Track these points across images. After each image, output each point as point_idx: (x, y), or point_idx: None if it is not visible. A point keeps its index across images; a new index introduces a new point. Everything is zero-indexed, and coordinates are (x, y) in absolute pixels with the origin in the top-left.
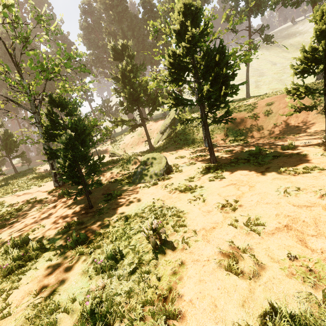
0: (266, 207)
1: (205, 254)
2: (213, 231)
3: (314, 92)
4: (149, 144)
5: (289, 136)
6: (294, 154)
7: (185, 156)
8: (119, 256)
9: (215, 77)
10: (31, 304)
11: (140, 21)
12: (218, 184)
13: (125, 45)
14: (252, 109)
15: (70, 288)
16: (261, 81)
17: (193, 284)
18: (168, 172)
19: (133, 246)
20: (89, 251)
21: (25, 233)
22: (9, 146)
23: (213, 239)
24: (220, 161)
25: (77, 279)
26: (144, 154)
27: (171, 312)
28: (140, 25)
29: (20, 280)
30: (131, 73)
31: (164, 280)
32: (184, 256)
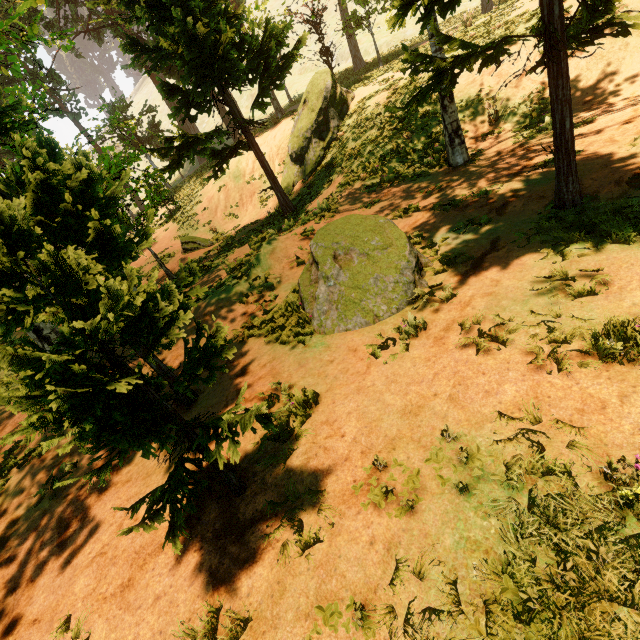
0: None
1: None
2: None
3: None
4: (279, 196)
5: None
6: None
7: (419, 206)
8: None
9: None
10: None
11: None
12: None
13: None
14: None
15: None
16: None
17: None
18: (421, 269)
19: None
20: None
21: None
22: None
23: None
24: (592, 194)
25: None
26: (274, 225)
27: None
28: None
29: None
30: None
31: None
32: None
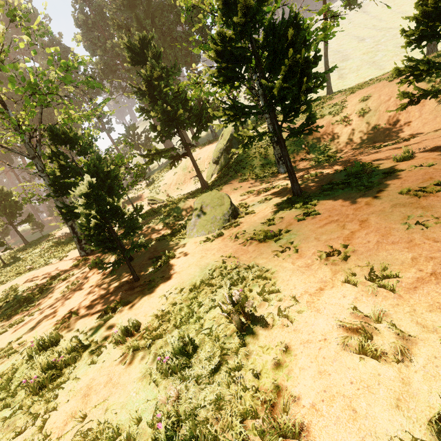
0: (394, 249)
1: (318, 331)
2: (321, 294)
3: (440, 67)
4: (200, 180)
5: (399, 141)
6: (415, 166)
7: (255, 190)
8: (191, 347)
9: (289, 65)
10: (78, 433)
11: (160, 0)
12: (311, 224)
13: (145, 40)
14: (340, 109)
15: (129, 402)
16: (346, 68)
17: (311, 379)
18: (235, 216)
19: (207, 329)
20: (146, 345)
21: (53, 326)
22: (9, 209)
23: (324, 307)
24: (307, 191)
25: (137, 388)
26: (196, 194)
27: (288, 427)
28: (162, 7)
29: (56, 397)
30: (160, 80)
31: (266, 377)
32: (287, 337)
